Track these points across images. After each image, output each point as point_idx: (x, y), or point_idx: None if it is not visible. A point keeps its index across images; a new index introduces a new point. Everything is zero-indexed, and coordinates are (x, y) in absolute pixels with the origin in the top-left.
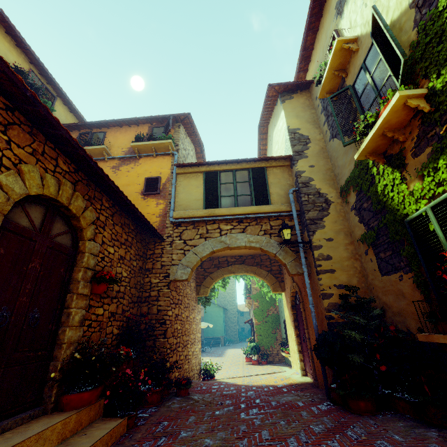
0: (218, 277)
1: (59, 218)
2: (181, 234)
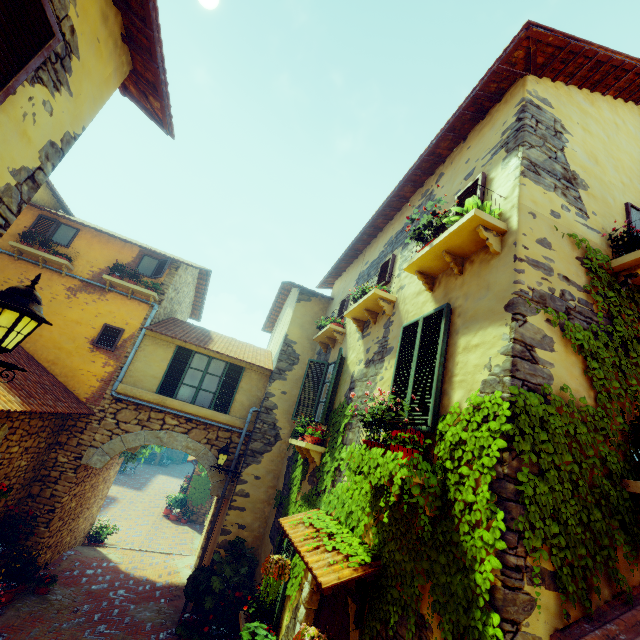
0: None
1: None
2: (118, 412)
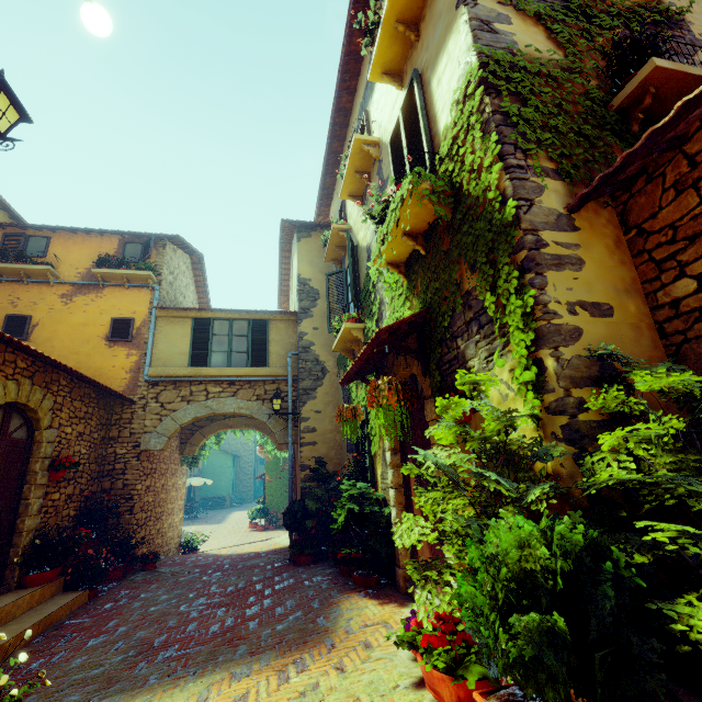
0: (210, 433)
1: (15, 415)
2: (158, 395)
